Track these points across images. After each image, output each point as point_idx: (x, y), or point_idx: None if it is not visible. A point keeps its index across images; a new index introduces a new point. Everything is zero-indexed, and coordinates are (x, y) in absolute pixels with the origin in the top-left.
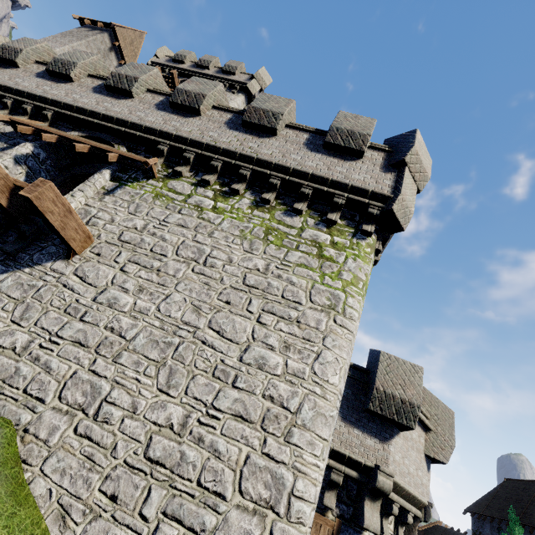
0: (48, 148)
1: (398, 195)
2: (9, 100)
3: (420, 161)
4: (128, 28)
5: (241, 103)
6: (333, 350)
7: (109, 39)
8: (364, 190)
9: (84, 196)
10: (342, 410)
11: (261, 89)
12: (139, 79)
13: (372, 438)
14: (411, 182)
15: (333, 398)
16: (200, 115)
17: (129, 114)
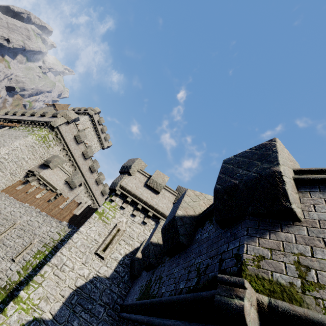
0: (3, 126)
1: (53, 121)
2: (1, 120)
3: (68, 116)
4: (61, 104)
5: (86, 118)
6: (19, 140)
7: (53, 108)
8: (49, 121)
9: (1, 130)
10: (40, 166)
11: (95, 113)
12: (27, 112)
13: (42, 169)
14: (64, 119)
15: (13, 145)
16: (35, 116)
17: (21, 118)
